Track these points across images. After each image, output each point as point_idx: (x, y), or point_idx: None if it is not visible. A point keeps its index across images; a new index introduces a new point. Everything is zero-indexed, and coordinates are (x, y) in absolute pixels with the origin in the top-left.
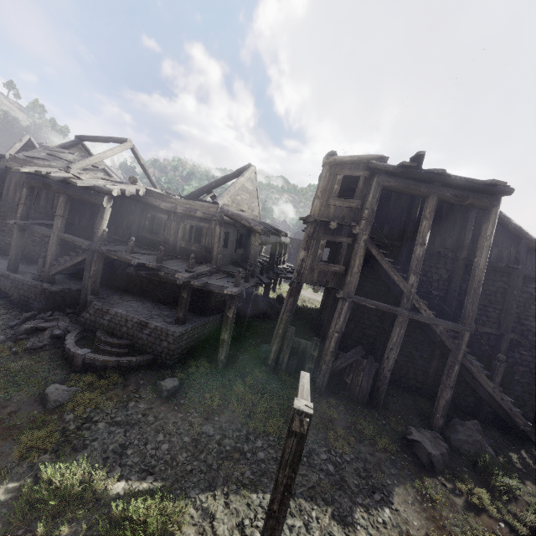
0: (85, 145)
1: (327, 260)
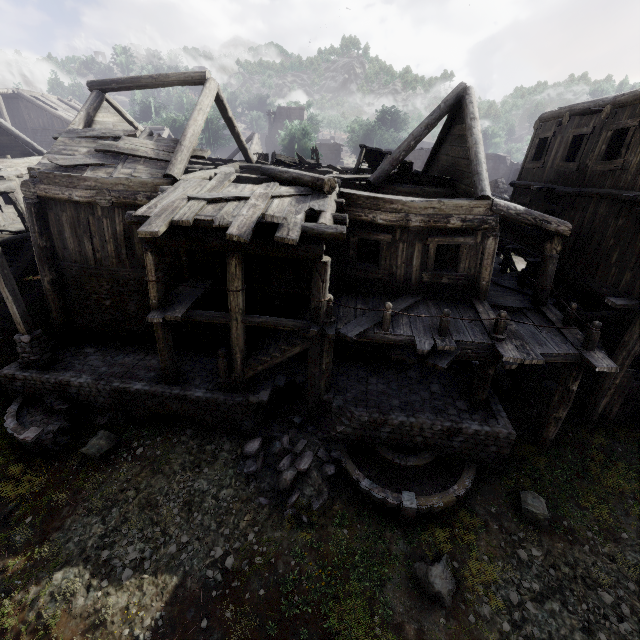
0: (110, 99)
1: None
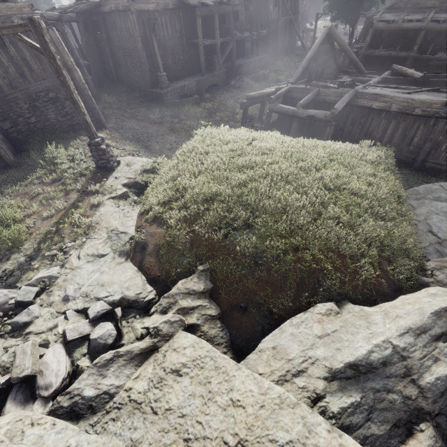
0: None
1: None
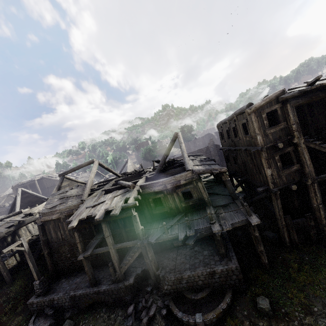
0: (66, 177)
1: (217, 152)
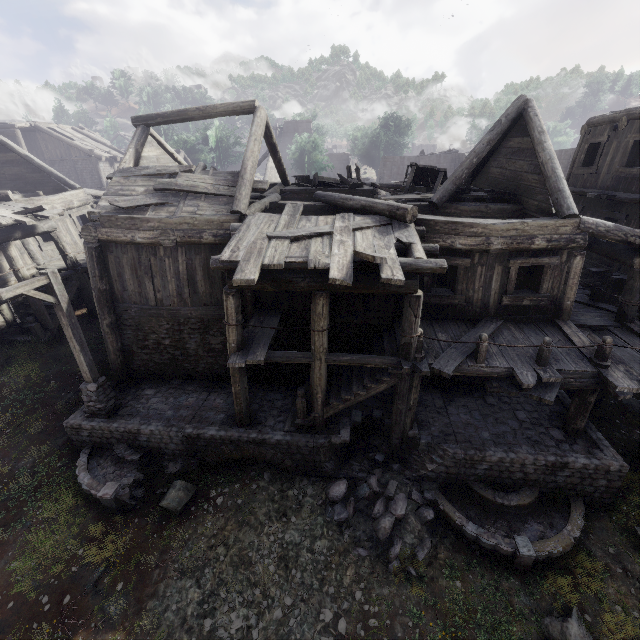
0: (153, 133)
1: None
